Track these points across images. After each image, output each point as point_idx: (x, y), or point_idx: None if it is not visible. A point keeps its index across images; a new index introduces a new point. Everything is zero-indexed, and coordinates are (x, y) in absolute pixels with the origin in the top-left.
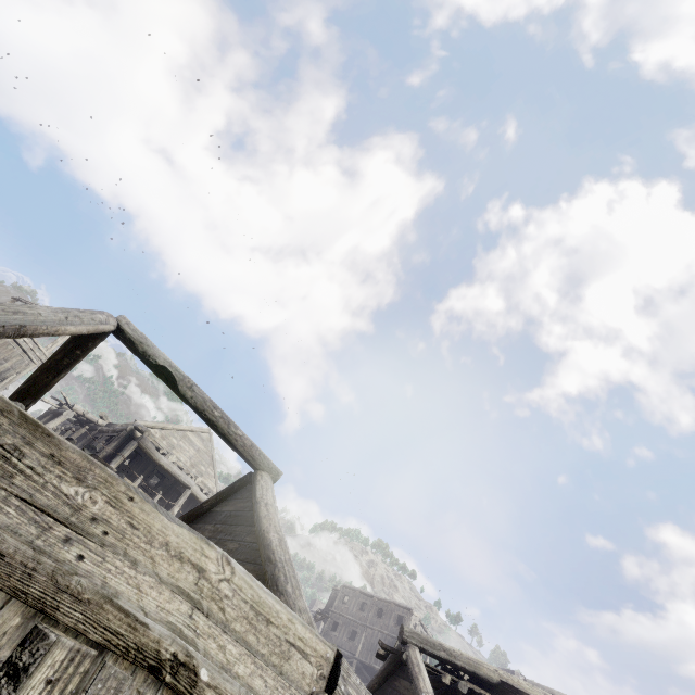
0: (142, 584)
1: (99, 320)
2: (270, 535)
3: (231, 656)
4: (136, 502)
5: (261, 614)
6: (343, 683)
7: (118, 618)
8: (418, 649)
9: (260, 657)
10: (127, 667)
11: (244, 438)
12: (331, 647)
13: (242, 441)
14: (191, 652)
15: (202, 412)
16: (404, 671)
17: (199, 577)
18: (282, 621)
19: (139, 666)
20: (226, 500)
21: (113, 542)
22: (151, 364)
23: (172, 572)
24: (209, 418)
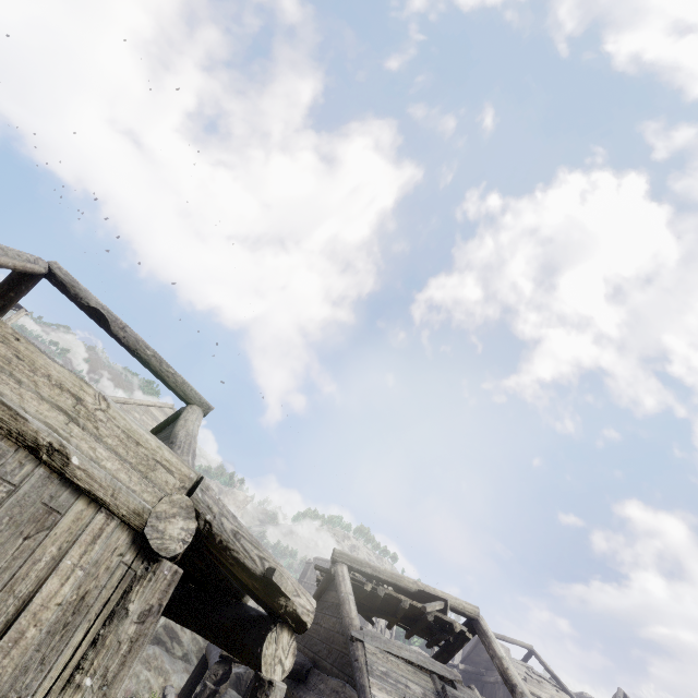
0: (25, 395)
1: (26, 259)
2: (180, 432)
3: (101, 455)
4: (22, 342)
5: (131, 437)
6: (201, 492)
7: (2, 409)
8: (346, 566)
9: (128, 463)
10: (11, 445)
11: (176, 375)
12: (195, 472)
13: (174, 378)
14: (65, 444)
15: (135, 350)
16: (333, 585)
17: (77, 403)
18: (151, 446)
19: (21, 446)
20: (161, 431)
21: (1, 364)
22: (84, 306)
23: (52, 395)
24: (141, 356)
